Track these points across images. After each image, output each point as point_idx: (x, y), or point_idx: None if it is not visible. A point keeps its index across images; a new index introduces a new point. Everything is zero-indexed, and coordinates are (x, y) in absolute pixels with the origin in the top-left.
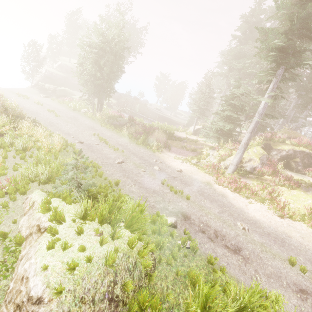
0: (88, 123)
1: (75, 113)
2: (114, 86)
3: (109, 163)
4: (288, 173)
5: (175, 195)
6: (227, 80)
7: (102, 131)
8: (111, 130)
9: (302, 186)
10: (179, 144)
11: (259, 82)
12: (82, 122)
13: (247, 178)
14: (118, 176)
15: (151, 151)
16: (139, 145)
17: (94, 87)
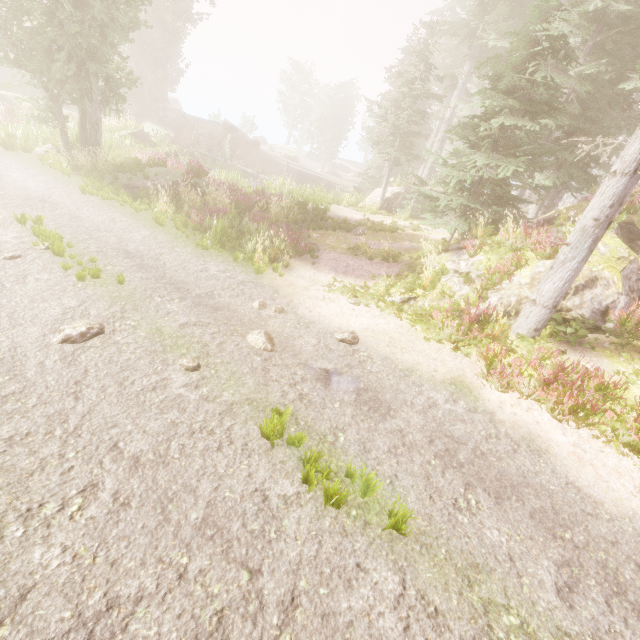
0: (38, 184)
1: (6, 156)
2: (164, 92)
3: (7, 350)
4: None
5: (329, 510)
6: (472, 47)
7: (80, 209)
8: (119, 205)
9: None
10: (343, 241)
11: (597, 15)
12: (17, 183)
13: (589, 350)
14: (5, 440)
15: (250, 269)
16: (208, 249)
17: (45, 58)
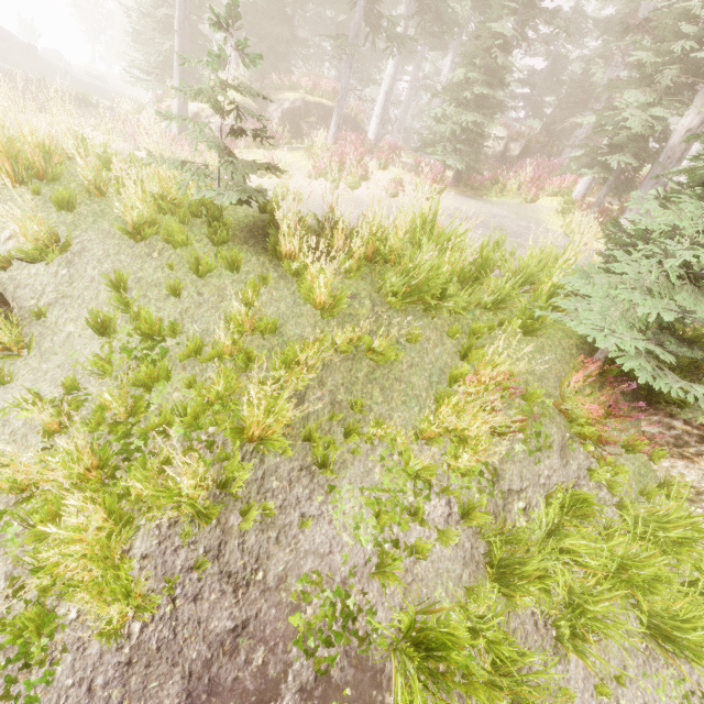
0: None
1: None
2: None
3: None
4: (295, 142)
5: None
6: None
7: None
8: None
9: (293, 148)
10: (93, 113)
11: None
12: None
13: None
14: None
15: None
16: None
17: None
